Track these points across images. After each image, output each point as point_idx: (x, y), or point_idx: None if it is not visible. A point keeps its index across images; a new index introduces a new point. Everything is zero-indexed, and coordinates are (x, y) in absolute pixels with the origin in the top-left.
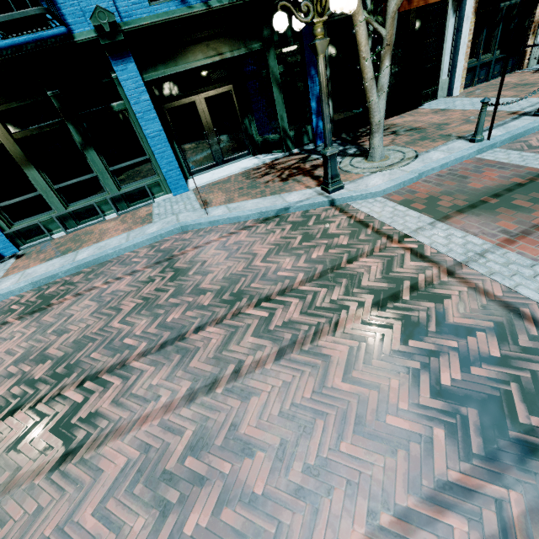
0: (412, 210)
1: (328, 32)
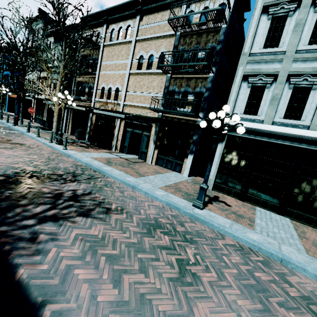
0: None
1: None
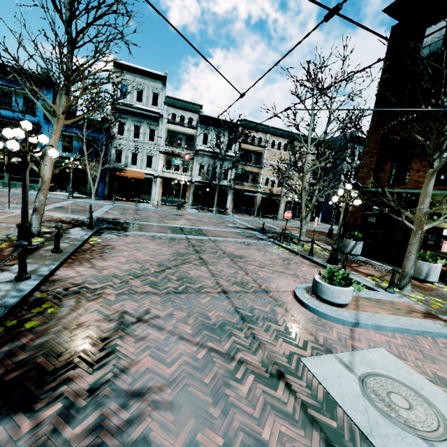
0: (71, 203)
1: (111, 174)
